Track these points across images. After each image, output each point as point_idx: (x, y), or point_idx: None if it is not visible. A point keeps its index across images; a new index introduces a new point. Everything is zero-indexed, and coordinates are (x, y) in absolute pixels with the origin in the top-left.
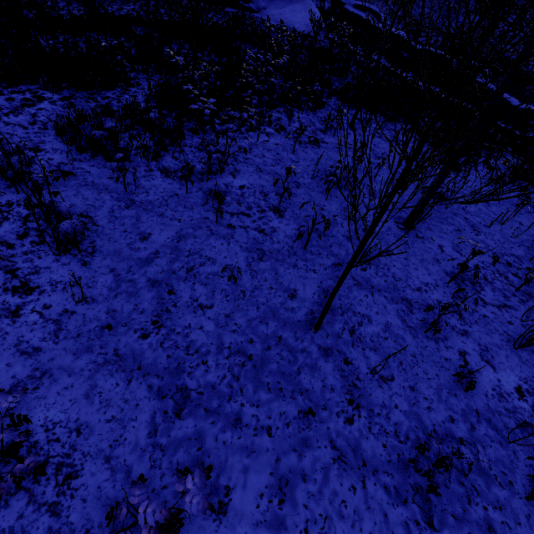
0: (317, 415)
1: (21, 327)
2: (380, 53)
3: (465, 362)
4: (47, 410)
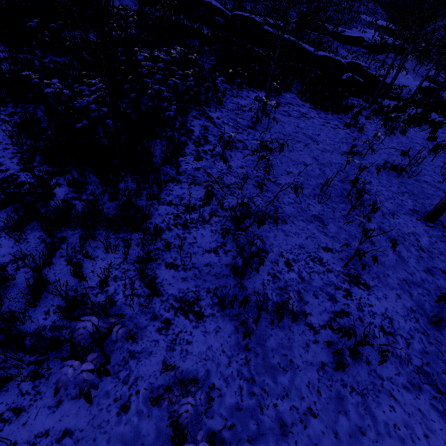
0: None
1: None
2: (282, 32)
3: None
4: None
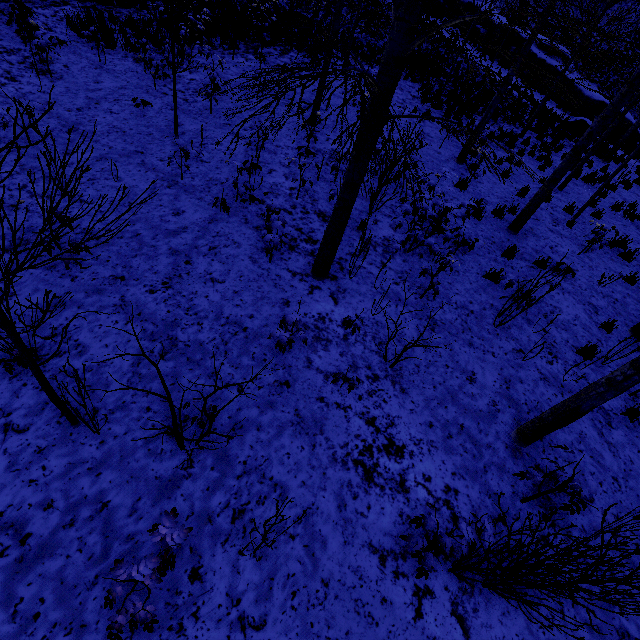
0: (144, 154)
1: (4, 90)
2: None
3: (270, 173)
4: (4, 111)
